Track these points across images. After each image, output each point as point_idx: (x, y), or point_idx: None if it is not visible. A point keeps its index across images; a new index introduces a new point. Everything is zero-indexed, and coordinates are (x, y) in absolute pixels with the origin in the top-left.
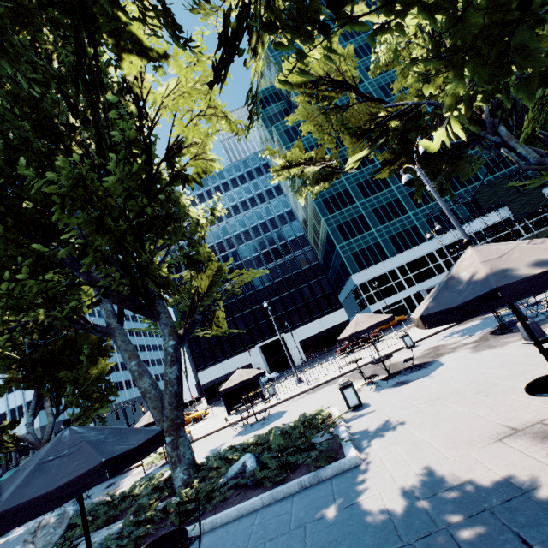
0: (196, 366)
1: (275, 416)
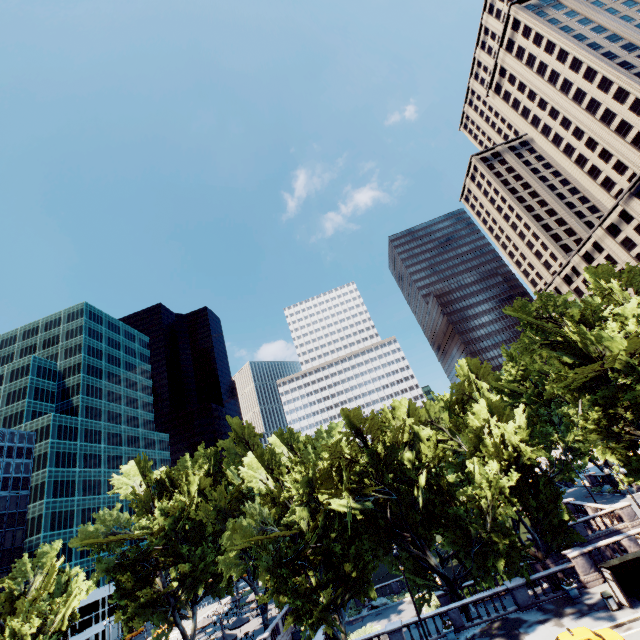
0: None
1: None
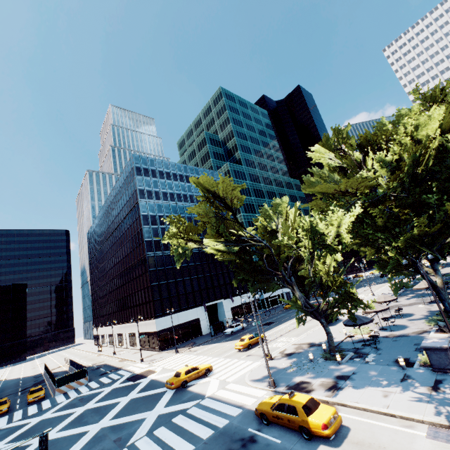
0: (155, 312)
1: (401, 314)
